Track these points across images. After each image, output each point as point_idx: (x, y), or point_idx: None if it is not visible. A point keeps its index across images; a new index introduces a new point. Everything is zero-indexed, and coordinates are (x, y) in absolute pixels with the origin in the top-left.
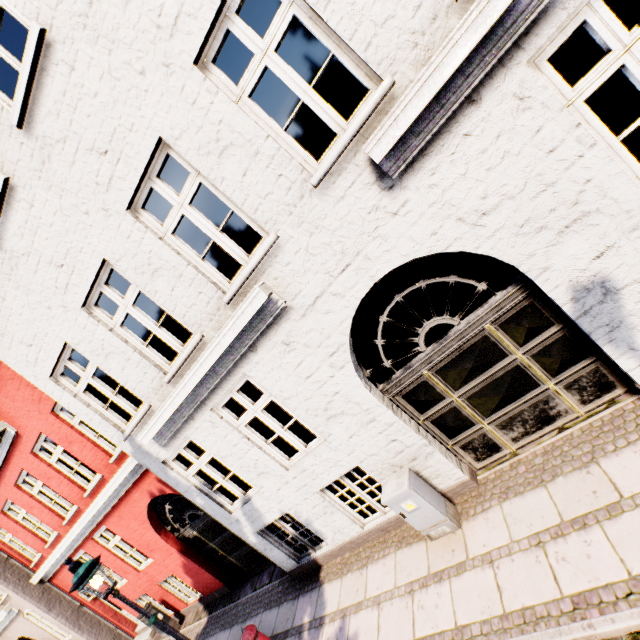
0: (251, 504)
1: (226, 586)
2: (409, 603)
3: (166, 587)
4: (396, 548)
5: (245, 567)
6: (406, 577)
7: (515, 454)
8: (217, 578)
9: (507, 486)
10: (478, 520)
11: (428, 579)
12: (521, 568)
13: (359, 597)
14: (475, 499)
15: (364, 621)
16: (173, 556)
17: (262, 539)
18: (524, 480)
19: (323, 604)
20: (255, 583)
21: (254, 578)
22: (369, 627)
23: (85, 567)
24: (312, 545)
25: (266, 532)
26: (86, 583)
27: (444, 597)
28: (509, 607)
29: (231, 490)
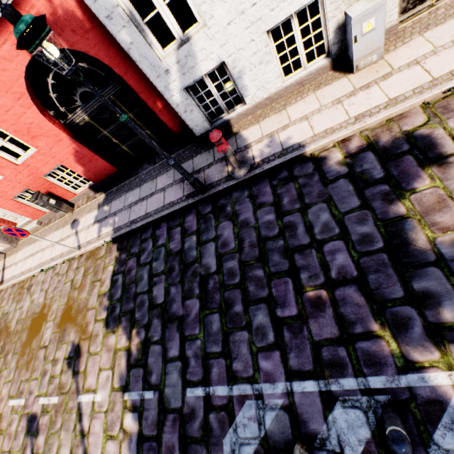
0: (190, 47)
1: (120, 171)
2: (339, 107)
3: (52, 181)
4: (315, 91)
5: (137, 156)
6: (331, 99)
7: (433, 6)
8: (111, 165)
9: (427, 24)
10: (400, 50)
11: (355, 91)
12: (447, 56)
13: (284, 123)
14: (394, 41)
15: (295, 130)
16: (62, 143)
17: (186, 99)
18: (444, 16)
19: (244, 140)
20: (153, 161)
21: (150, 160)
22: (301, 130)
23: (31, 17)
24: (227, 109)
25: (189, 93)
26: (42, 39)
27: (374, 93)
28: (438, 75)
29: (169, 24)
